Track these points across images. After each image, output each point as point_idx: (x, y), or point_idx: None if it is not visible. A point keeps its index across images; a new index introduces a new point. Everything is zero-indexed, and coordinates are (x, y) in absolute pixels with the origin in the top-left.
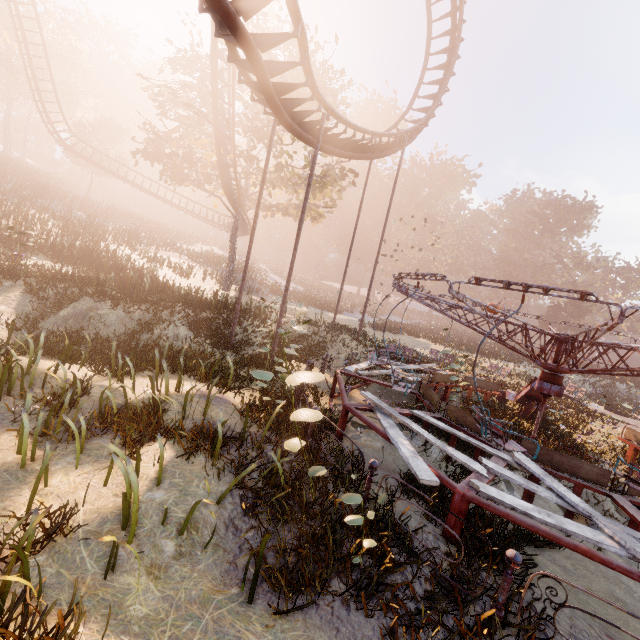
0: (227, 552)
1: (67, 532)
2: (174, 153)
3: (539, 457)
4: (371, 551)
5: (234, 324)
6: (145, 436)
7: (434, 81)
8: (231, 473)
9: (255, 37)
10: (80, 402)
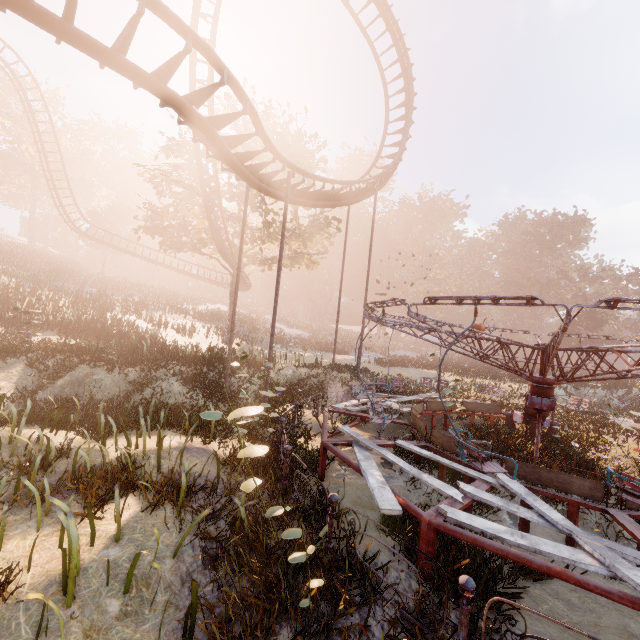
0: (179, 609)
1: (9, 598)
2: (170, 225)
3: (527, 476)
4: (327, 594)
5: (226, 375)
6: (113, 493)
7: (397, 131)
8: (196, 524)
9: (211, 119)
10: (58, 466)
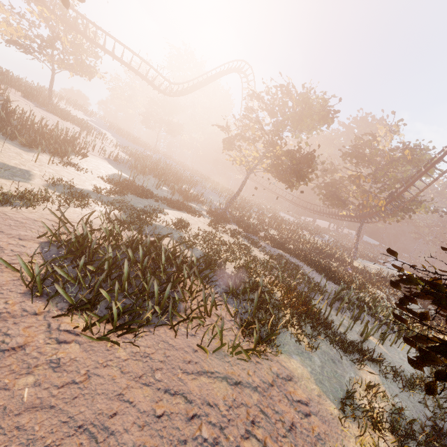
0: None
1: None
2: (359, 203)
3: None
4: None
5: None
6: None
7: None
8: None
9: None
10: None
